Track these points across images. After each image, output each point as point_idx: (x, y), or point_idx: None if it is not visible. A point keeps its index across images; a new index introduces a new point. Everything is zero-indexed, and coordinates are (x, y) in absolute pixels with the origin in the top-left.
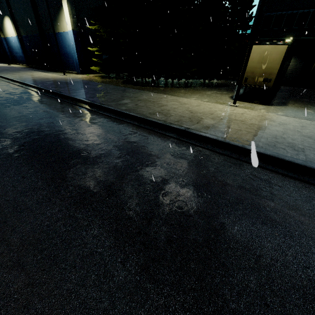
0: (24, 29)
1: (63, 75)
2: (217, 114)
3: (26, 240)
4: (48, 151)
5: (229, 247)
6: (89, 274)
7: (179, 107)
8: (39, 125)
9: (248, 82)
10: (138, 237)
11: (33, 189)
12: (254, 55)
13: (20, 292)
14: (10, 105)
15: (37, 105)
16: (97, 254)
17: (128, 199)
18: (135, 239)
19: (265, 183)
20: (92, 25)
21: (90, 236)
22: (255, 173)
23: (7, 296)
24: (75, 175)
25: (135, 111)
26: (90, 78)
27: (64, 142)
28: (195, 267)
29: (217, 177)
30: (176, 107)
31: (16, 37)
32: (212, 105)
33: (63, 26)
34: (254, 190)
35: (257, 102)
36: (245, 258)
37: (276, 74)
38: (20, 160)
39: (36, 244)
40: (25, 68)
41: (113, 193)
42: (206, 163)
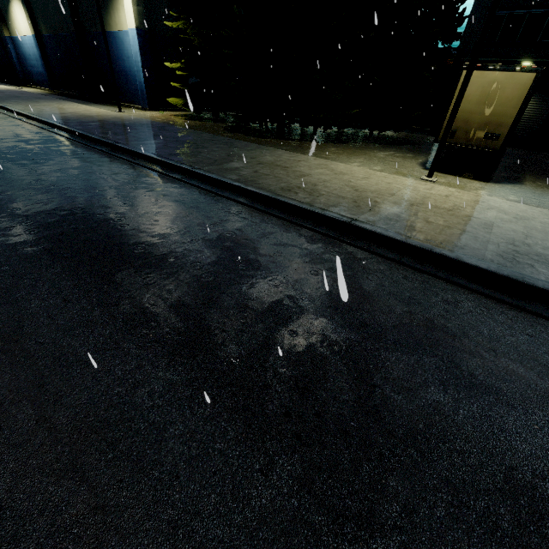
0: (47, 23)
1: (118, 110)
2: (403, 195)
3: (83, 422)
4: (106, 253)
5: (454, 448)
6: (205, 493)
7: (334, 179)
8: (83, 202)
9: (457, 138)
10: (287, 424)
11: (85, 323)
12: (472, 90)
13: (82, 522)
14: (28, 162)
15: (76, 164)
16: (215, 454)
17: (260, 350)
18: (282, 427)
19: (502, 329)
20: (172, 21)
21: (199, 419)
22: (482, 308)
23: (60, 530)
24: (159, 301)
25: (255, 185)
26: (167, 118)
27: (133, 237)
28: (397, 485)
29: (415, 313)
30: (327, 178)
31: (32, 36)
32: (392, 178)
33: (119, 21)
34: (484, 340)
35: (469, 176)
36: (486, 470)
37: (509, 126)
38: (57, 267)
39: (102, 431)
40: (48, 95)
41: (232, 337)
42: (393, 287)
